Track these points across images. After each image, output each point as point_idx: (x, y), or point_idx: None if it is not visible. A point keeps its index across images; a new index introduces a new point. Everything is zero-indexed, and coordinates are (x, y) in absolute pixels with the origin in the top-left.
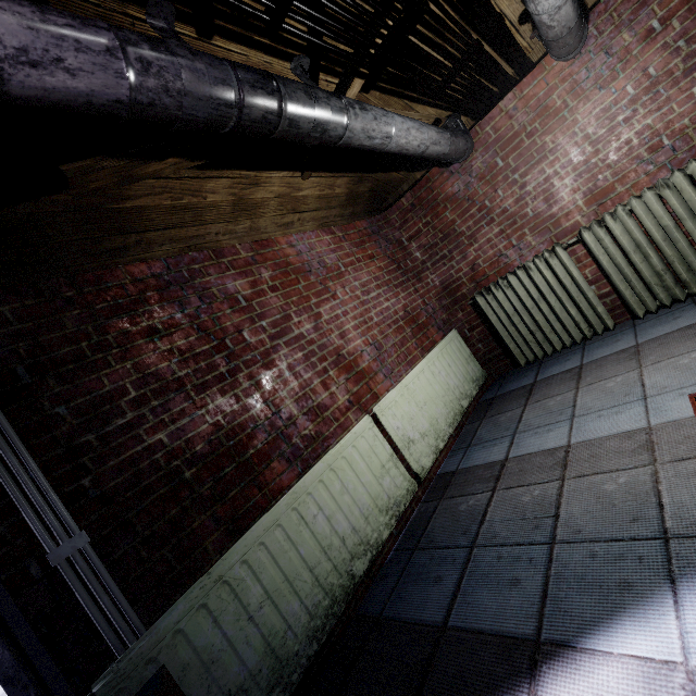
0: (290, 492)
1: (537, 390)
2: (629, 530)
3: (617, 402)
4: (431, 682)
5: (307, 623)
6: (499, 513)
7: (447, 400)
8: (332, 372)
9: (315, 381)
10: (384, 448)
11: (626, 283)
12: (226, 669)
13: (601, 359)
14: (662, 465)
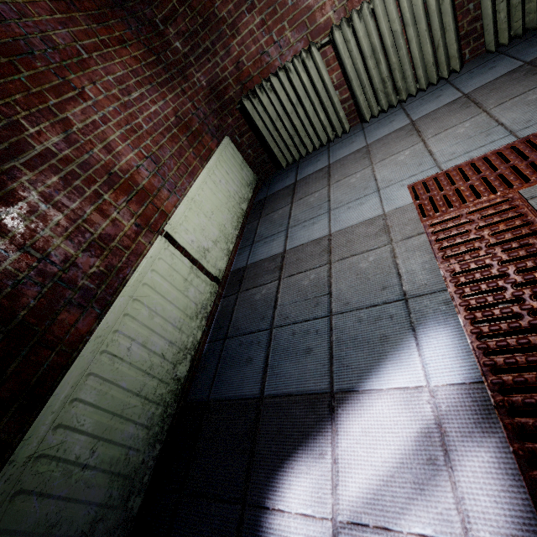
0: (93, 338)
1: (299, 189)
2: (381, 297)
3: (359, 195)
4: (260, 442)
5: (146, 435)
6: (287, 298)
7: (230, 206)
8: (107, 196)
9: (88, 209)
10: (183, 263)
11: (362, 89)
12: (72, 520)
13: (343, 159)
14: (397, 244)
